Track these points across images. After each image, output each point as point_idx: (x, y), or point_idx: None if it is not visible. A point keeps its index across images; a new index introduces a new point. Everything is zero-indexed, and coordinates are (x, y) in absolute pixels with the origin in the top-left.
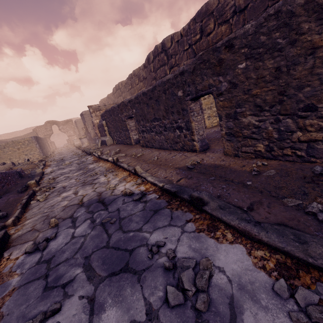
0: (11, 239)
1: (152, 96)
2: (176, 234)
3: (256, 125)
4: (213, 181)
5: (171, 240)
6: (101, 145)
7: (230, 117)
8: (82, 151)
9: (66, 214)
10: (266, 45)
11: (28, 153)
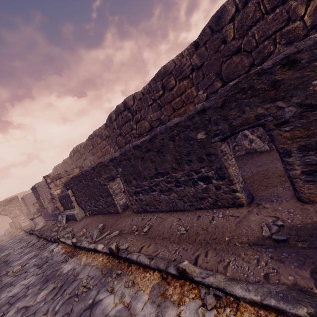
0: None
1: (150, 147)
2: None
3: None
4: None
5: None
6: (66, 221)
7: (309, 150)
8: (38, 237)
9: None
10: None
11: None
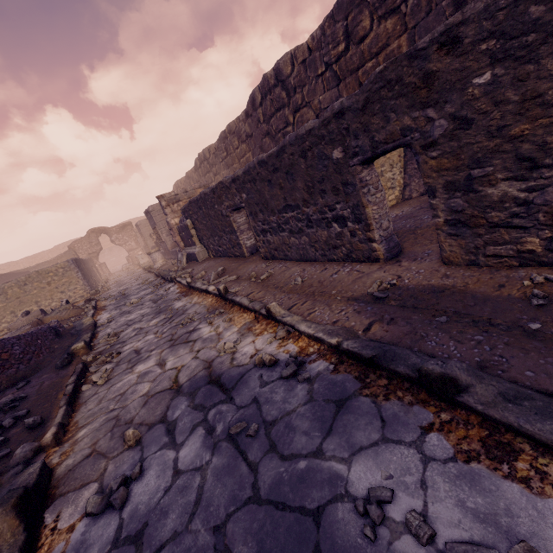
0: (56, 478)
1: (278, 165)
2: (410, 466)
3: (521, 200)
4: (446, 326)
5: (405, 484)
6: (188, 261)
7: (456, 189)
8: (156, 276)
9: (153, 413)
10: (546, 24)
11: (64, 288)
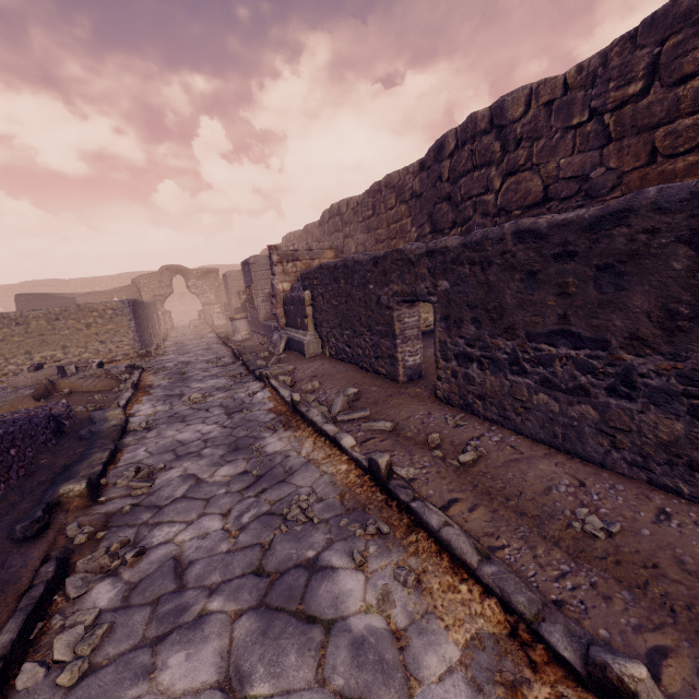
0: None
1: (579, 246)
2: None
3: None
4: None
5: None
6: (286, 348)
7: None
8: (234, 356)
9: None
10: None
11: (107, 338)
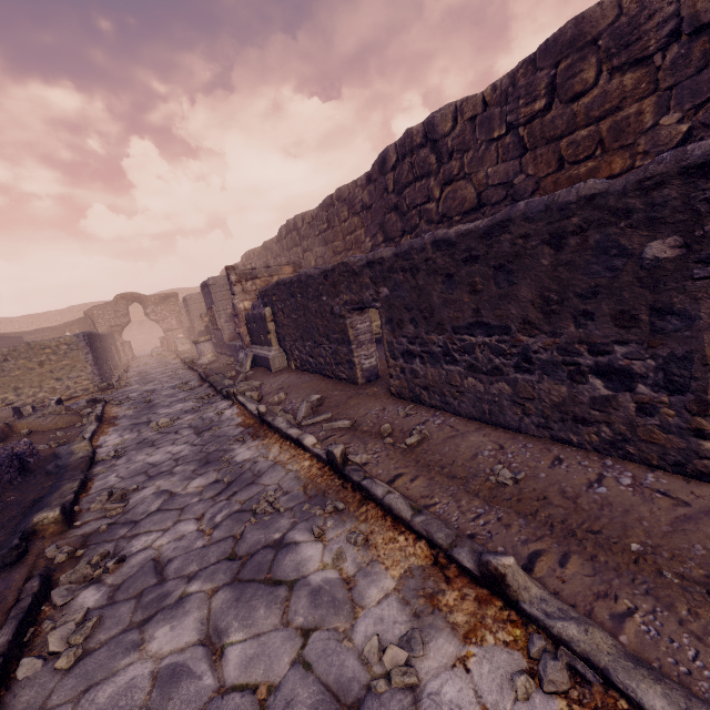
0: None
1: (480, 251)
2: None
3: None
4: None
5: None
6: (252, 365)
7: None
8: (201, 379)
9: None
10: None
11: (63, 374)
